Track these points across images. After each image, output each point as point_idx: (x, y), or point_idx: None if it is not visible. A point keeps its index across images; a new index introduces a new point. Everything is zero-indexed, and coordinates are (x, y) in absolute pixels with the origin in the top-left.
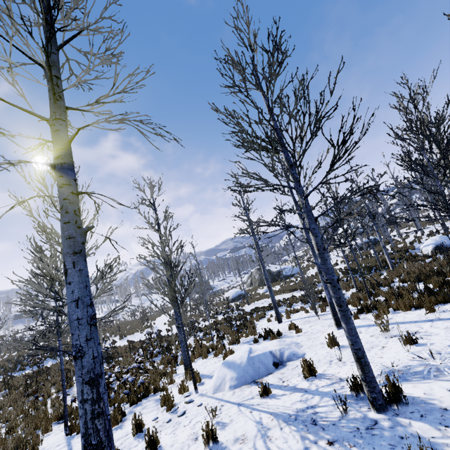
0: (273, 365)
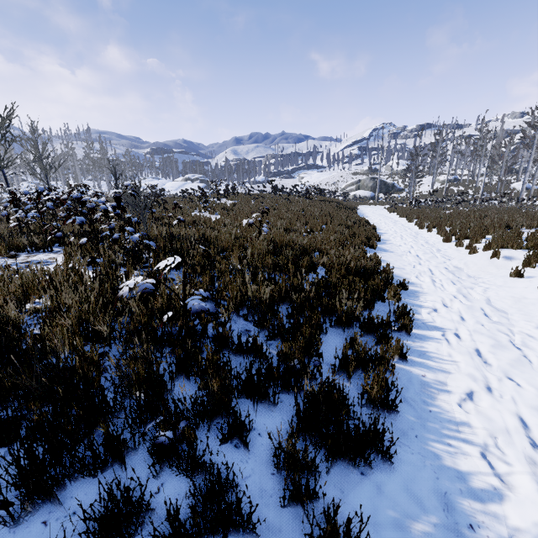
0: None
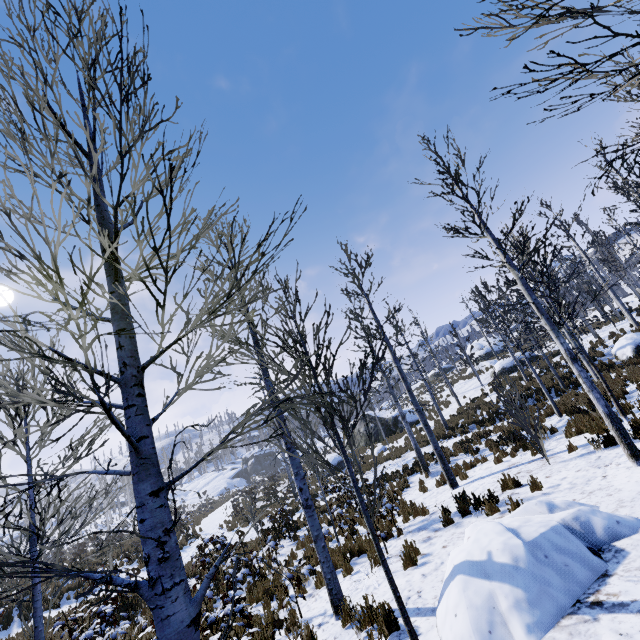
0: (594, 555)
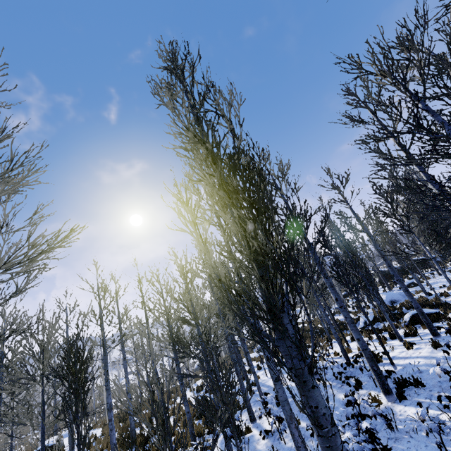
0: None
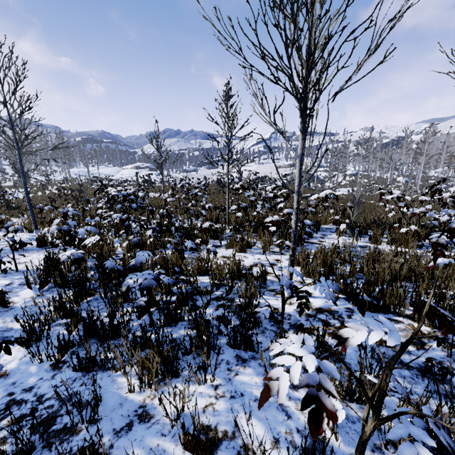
0: None
